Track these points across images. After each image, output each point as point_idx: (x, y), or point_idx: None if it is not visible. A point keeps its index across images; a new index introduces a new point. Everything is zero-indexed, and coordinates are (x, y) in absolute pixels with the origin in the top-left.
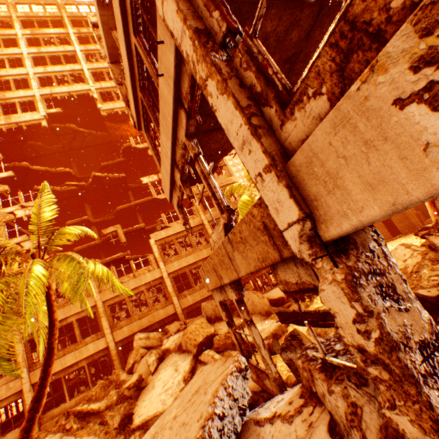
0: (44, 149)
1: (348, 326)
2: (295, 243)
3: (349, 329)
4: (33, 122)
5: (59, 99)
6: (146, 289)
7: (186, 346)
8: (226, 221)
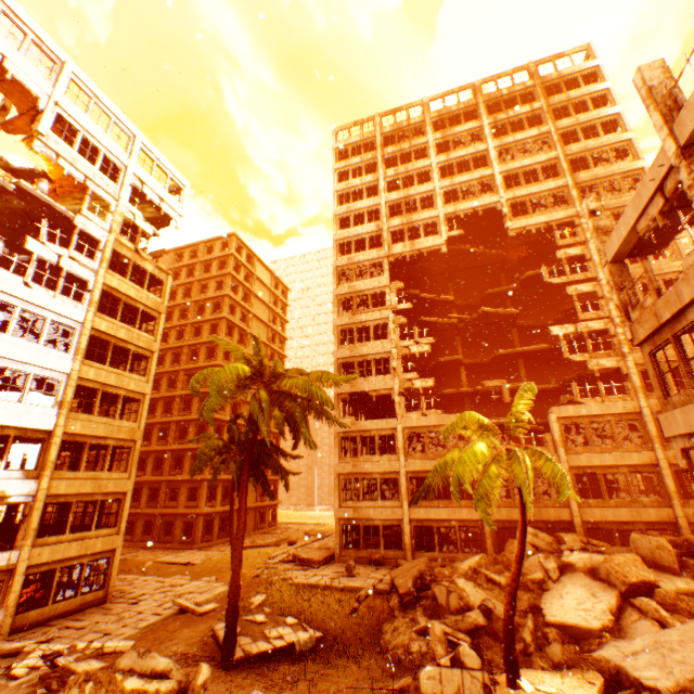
0: (428, 270)
1: None
2: None
3: None
4: (433, 248)
5: (461, 217)
6: (534, 474)
7: (606, 575)
8: None
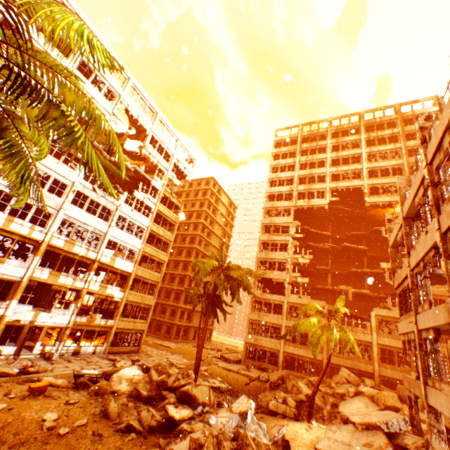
0: (317, 215)
1: (425, 417)
2: (422, 398)
3: (425, 418)
4: (320, 205)
5: (339, 190)
6: (356, 342)
7: (376, 399)
8: (416, 375)
